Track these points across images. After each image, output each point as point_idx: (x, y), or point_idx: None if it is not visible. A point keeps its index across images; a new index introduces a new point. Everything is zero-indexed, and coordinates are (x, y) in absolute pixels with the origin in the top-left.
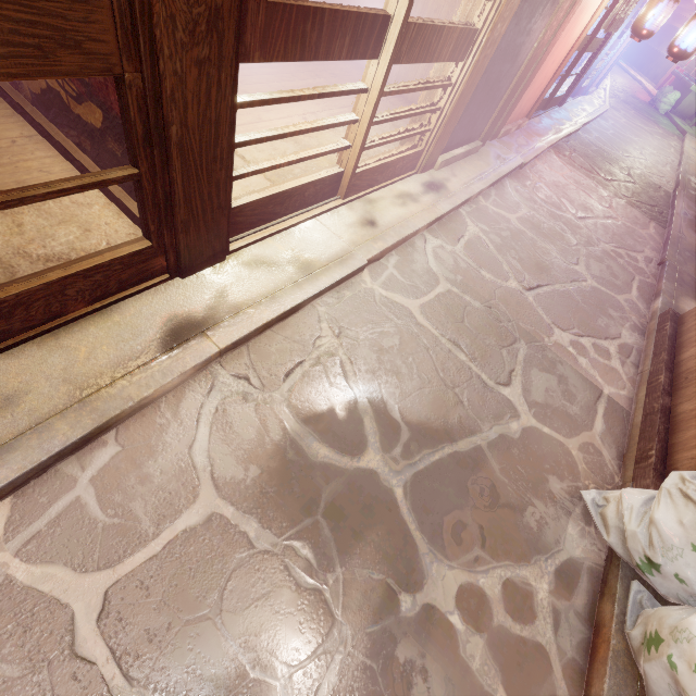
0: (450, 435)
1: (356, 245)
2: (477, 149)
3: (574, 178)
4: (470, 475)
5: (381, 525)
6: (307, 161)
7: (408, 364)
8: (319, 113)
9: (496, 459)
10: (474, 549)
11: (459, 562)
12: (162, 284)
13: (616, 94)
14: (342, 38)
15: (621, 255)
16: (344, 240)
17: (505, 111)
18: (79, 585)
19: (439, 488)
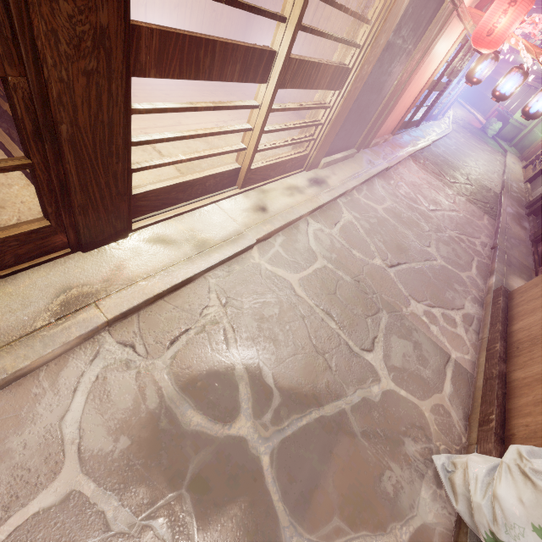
0: (318, 399)
1: (247, 227)
2: (353, 155)
3: (427, 180)
4: (334, 440)
5: (244, 497)
6: (214, 157)
7: (285, 332)
8: (229, 121)
9: (358, 422)
10: (334, 519)
11: (318, 535)
12: (63, 257)
13: (457, 121)
14: (233, 65)
15: (463, 240)
16: (237, 223)
17: (374, 128)
18: None
19: (304, 454)
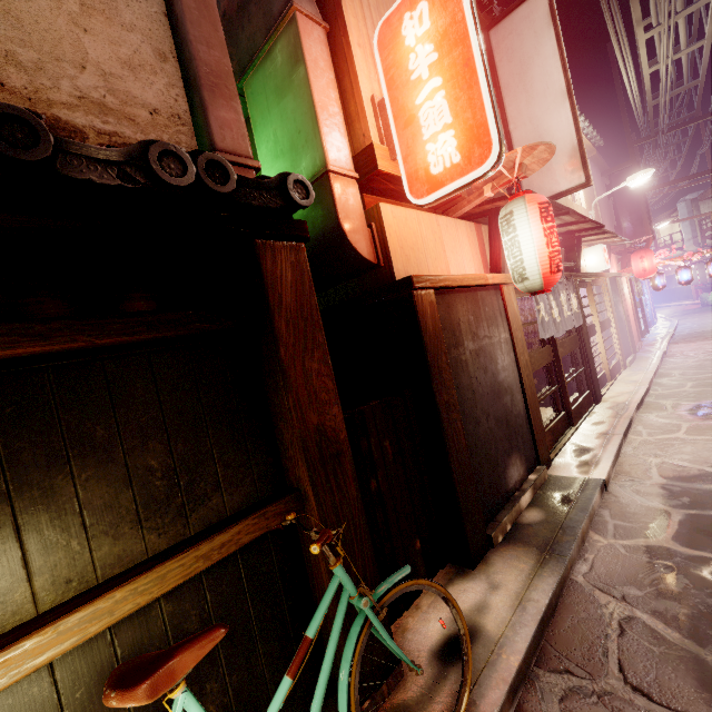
0: None
1: (636, 385)
2: (635, 356)
3: (701, 344)
4: None
5: None
6: None
7: (709, 395)
8: None
9: None
10: None
11: None
12: (595, 406)
13: (671, 316)
14: (590, 332)
15: None
16: (630, 386)
17: (632, 339)
18: (674, 435)
19: None
